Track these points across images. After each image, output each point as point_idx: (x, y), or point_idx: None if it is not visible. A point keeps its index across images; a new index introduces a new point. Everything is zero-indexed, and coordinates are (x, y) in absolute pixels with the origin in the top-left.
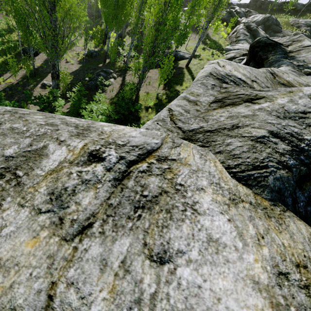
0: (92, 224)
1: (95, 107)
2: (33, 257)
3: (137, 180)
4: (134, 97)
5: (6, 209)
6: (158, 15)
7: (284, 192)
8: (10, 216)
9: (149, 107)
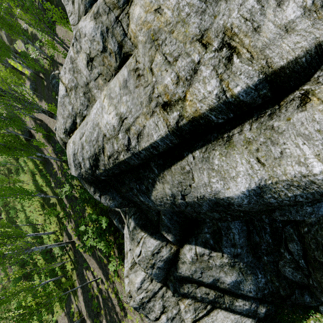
0: (81, 46)
1: None
2: (82, 56)
3: (77, 36)
4: None
5: (77, 62)
6: (16, 4)
7: (91, 3)
8: (78, 61)
9: None
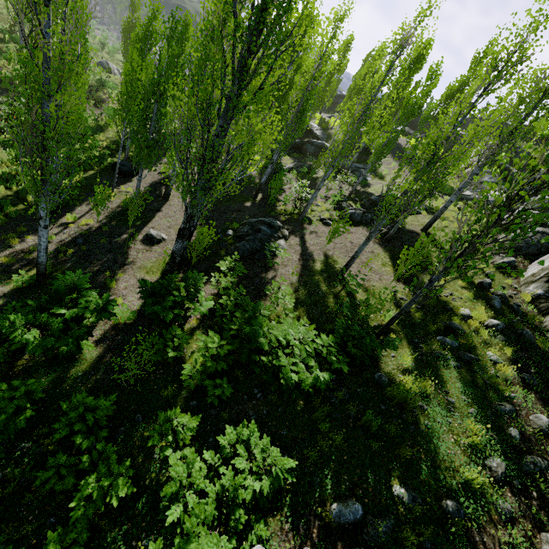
0: None
1: (292, 333)
2: None
3: None
4: (344, 294)
5: None
6: (543, 193)
7: None
8: None
9: (389, 328)
